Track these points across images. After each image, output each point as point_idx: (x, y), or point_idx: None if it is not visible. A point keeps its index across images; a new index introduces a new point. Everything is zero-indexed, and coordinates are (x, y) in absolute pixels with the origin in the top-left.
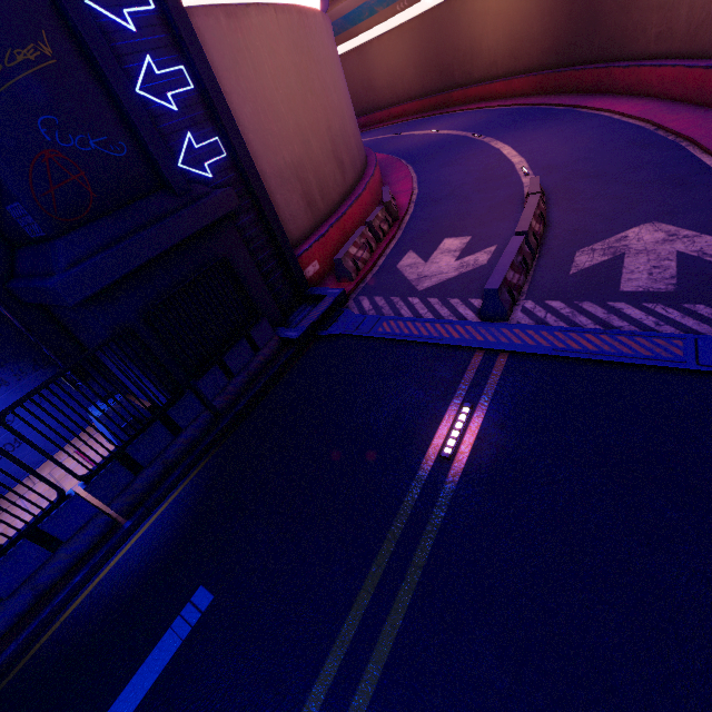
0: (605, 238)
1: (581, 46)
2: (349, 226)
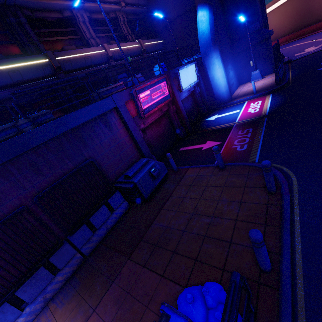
0: None
1: (306, 22)
2: None
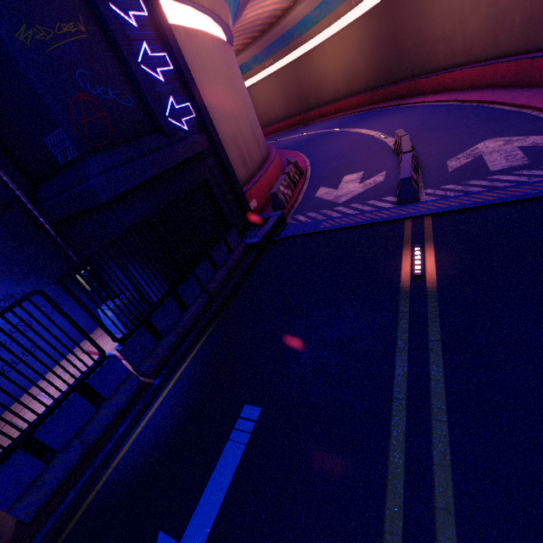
0: (463, 152)
1: (394, 71)
2: (271, 179)
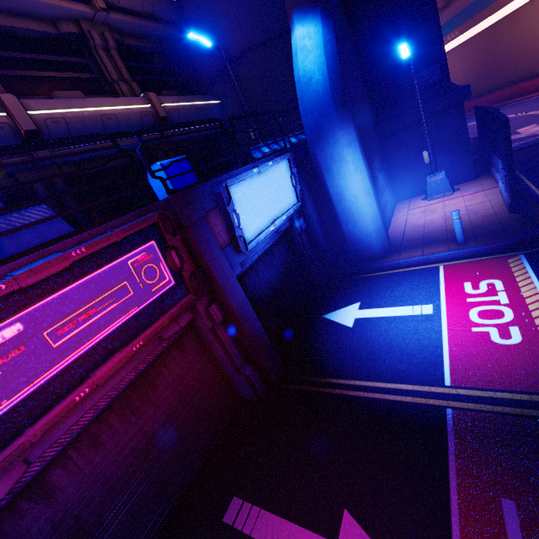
0: None
1: (489, 84)
2: None
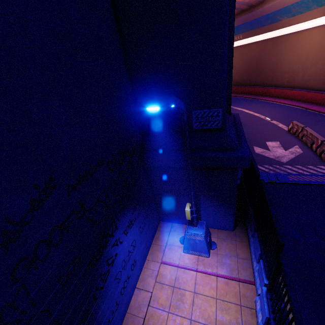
0: None
1: (252, 80)
2: None
